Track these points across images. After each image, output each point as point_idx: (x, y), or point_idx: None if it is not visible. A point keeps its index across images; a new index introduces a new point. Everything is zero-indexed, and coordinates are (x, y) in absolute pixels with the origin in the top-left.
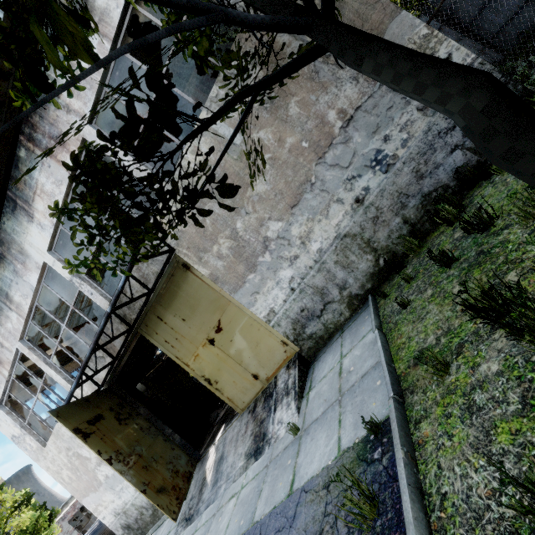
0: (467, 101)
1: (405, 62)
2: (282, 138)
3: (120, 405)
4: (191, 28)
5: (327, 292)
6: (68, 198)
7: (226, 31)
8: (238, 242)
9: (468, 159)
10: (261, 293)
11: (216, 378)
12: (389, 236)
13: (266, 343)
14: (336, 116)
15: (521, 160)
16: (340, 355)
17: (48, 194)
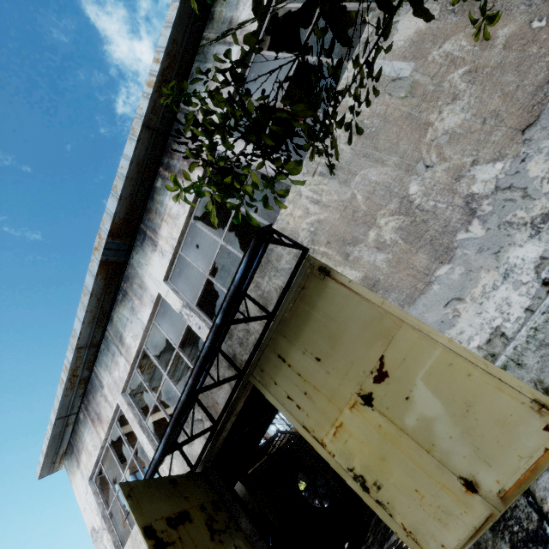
0: None
1: None
2: None
3: (215, 505)
4: None
5: None
6: (190, 218)
7: None
8: (413, 217)
9: None
10: (467, 300)
11: (377, 476)
12: None
13: (489, 406)
14: None
15: None
16: None
17: (173, 217)
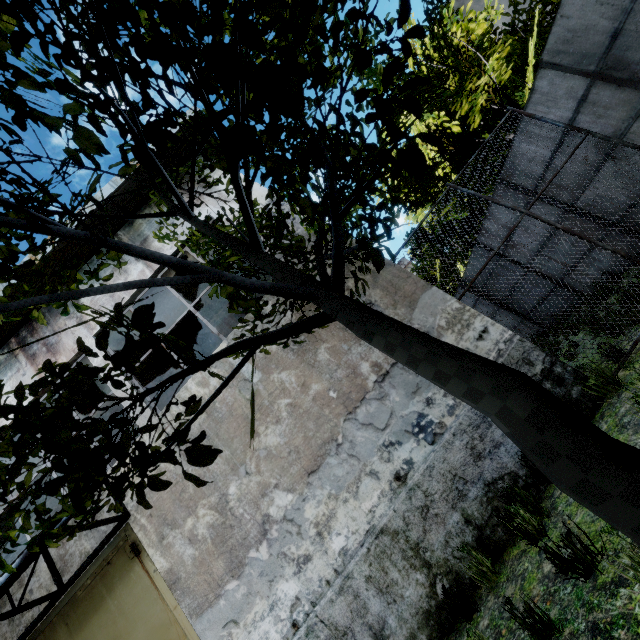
0: (504, 404)
1: (420, 346)
2: (306, 383)
3: None
4: (165, 284)
5: None
6: None
7: (265, 279)
8: (225, 518)
9: None
10: (241, 625)
11: None
12: (446, 541)
13: None
14: (370, 369)
15: (606, 502)
16: None
17: None
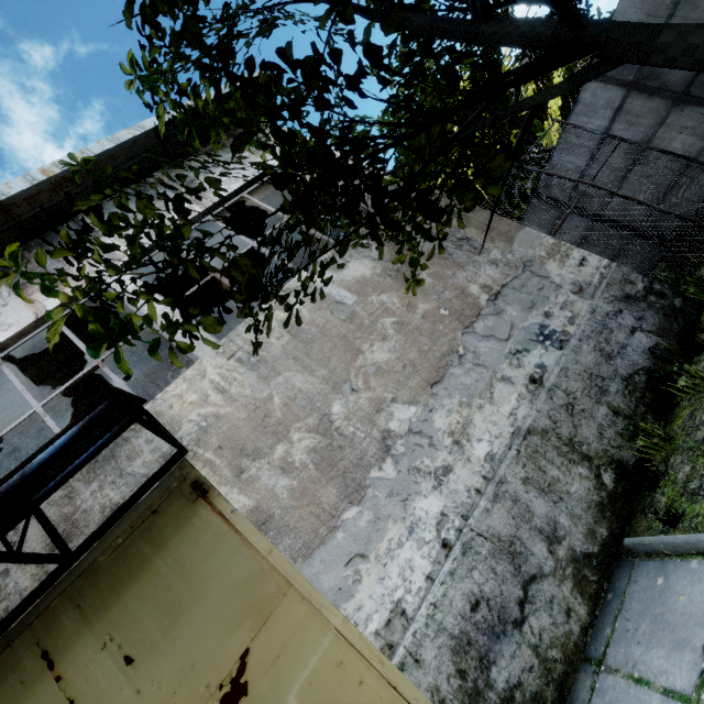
0: None
1: None
2: (412, 303)
3: None
4: None
5: (522, 551)
6: None
7: None
8: (331, 439)
9: (655, 341)
10: (371, 558)
11: None
12: (600, 433)
13: None
14: (479, 290)
15: None
16: (674, 698)
17: None
